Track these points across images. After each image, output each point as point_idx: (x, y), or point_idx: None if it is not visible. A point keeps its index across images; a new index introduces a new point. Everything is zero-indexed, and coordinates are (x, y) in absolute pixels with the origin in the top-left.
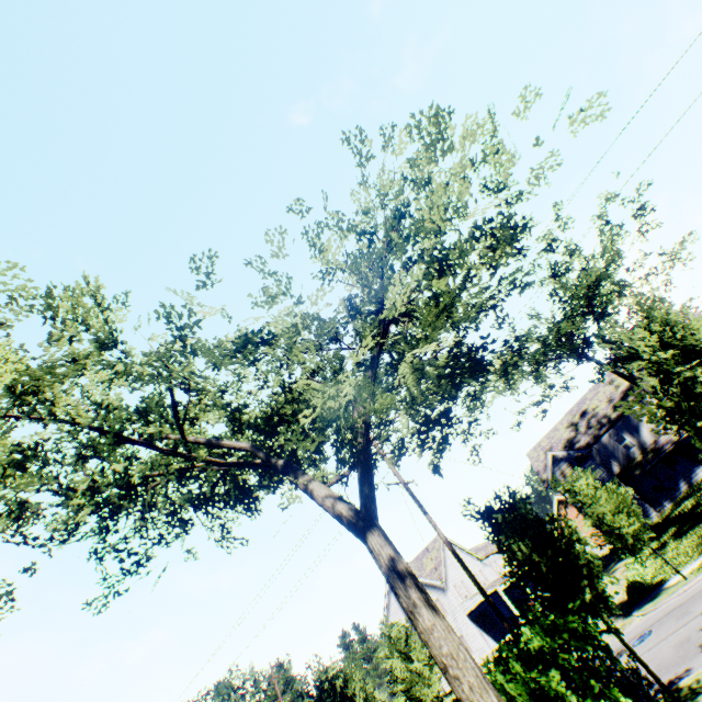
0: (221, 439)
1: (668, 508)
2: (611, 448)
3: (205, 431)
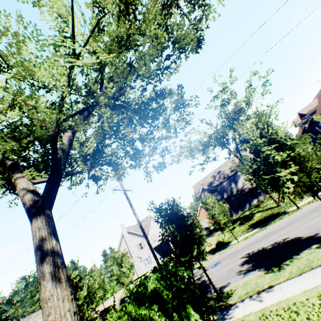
0: None
1: (240, 213)
2: (226, 187)
3: None
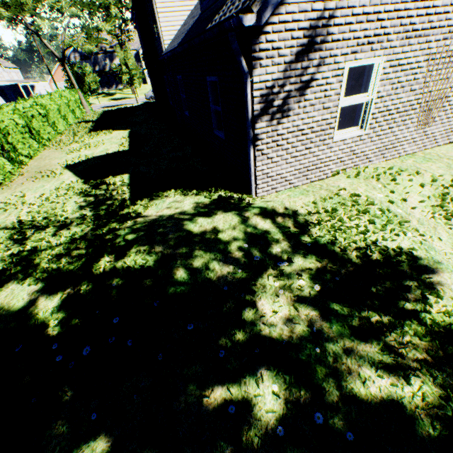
0: (7, 5)
1: (106, 91)
2: (101, 61)
3: None
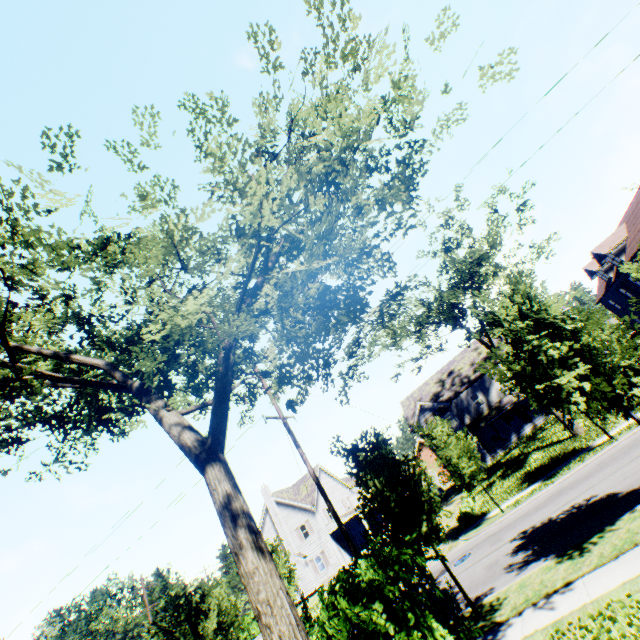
0: (75, 353)
1: (500, 454)
2: (467, 403)
3: (62, 344)
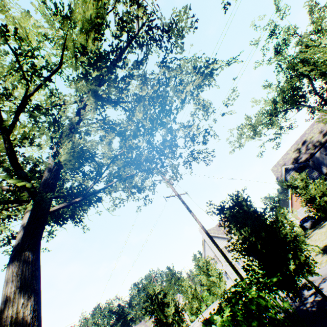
0: None
1: None
2: (321, 159)
3: None
